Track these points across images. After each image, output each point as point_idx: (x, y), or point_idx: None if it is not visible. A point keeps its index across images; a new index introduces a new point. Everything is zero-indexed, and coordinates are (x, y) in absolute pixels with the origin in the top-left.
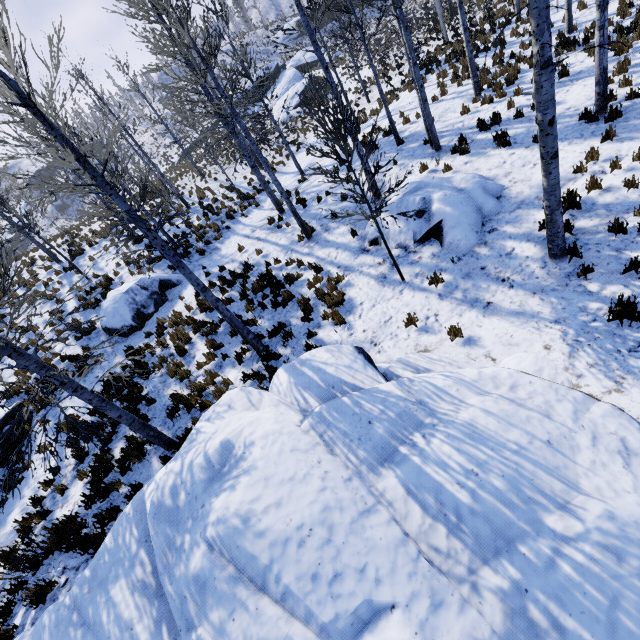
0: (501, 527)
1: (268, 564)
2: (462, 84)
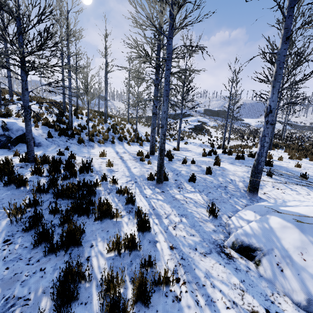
0: None
1: None
2: None
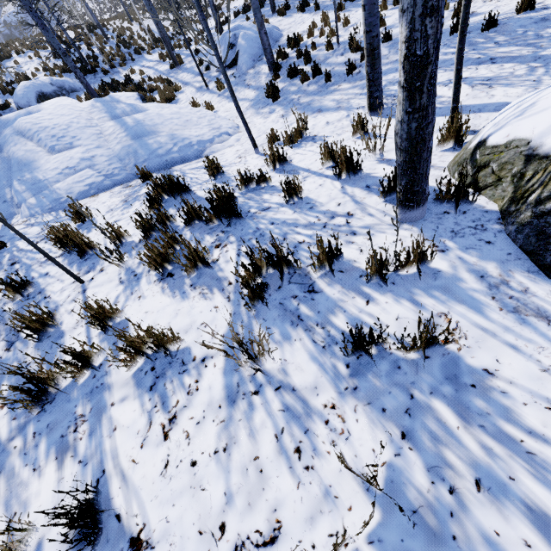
0: (140, 133)
1: (36, 131)
2: None
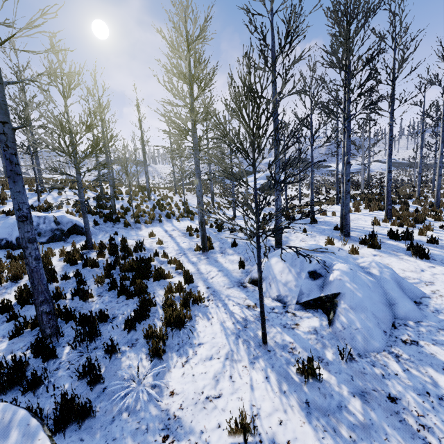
0: None
1: None
2: (373, 211)
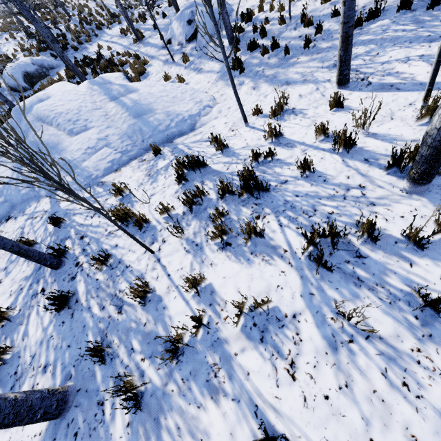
0: (139, 112)
1: (53, 117)
2: None
